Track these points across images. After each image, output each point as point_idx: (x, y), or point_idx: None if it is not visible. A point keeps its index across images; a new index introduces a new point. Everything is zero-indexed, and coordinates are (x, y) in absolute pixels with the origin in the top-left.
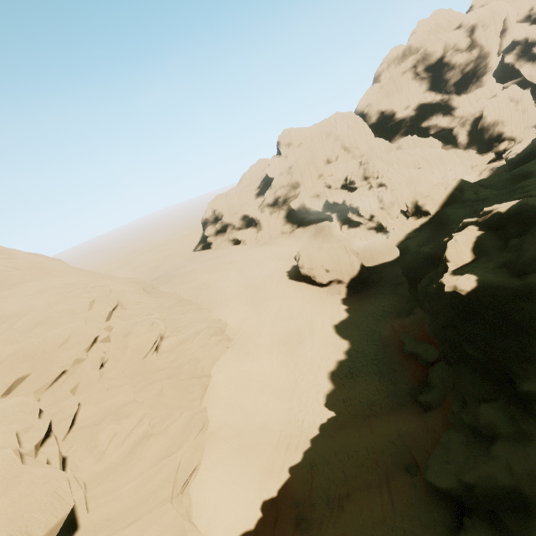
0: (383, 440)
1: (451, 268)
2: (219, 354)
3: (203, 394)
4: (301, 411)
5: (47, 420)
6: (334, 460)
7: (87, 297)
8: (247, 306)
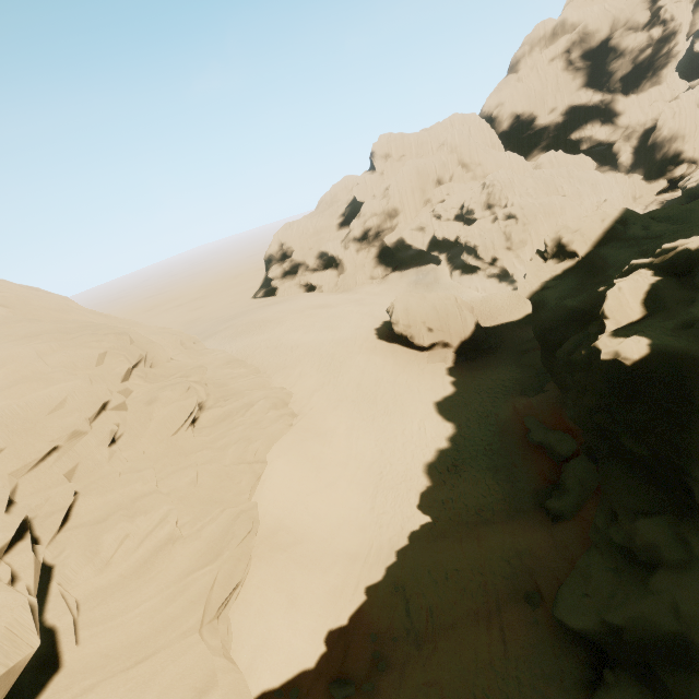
0: (495, 558)
1: (611, 327)
2: (279, 434)
3: (255, 485)
4: (385, 513)
5: (19, 516)
6: (427, 580)
7: (96, 348)
8: (320, 373)
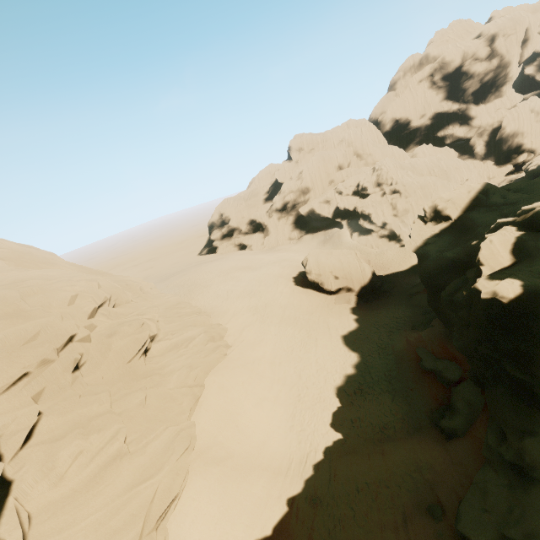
0: (399, 472)
1: (486, 272)
2: (215, 362)
3: (194, 406)
4: (303, 431)
5: None
6: (341, 492)
7: (69, 291)
8: (249, 312)
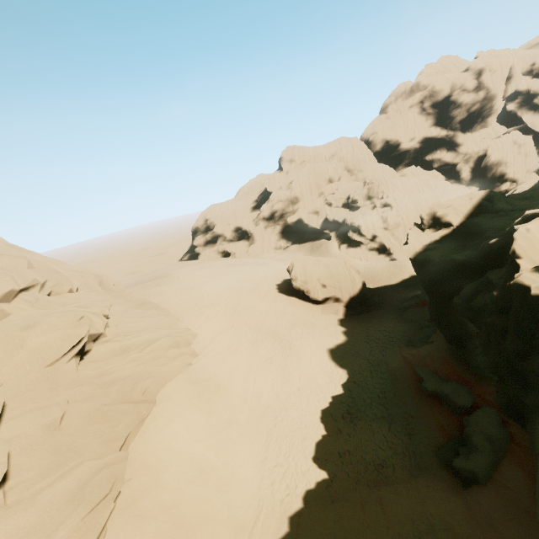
0: (405, 533)
1: (526, 266)
2: (175, 372)
3: (136, 429)
4: (278, 466)
5: None
6: None
7: None
8: (225, 317)
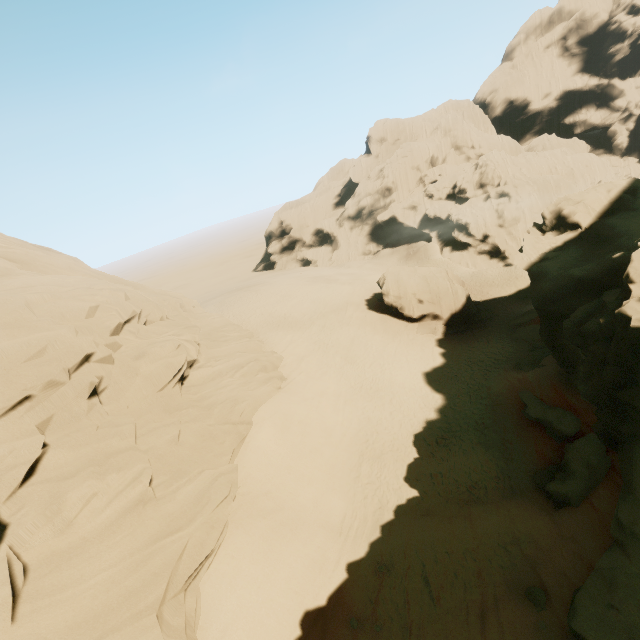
0: (490, 543)
1: (638, 292)
2: (267, 396)
3: (238, 446)
4: (370, 484)
5: None
6: (414, 562)
7: (88, 301)
8: (310, 339)
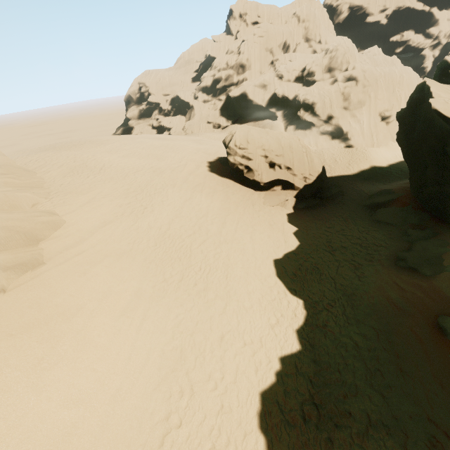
0: None
1: None
2: None
3: None
4: None
5: None
6: None
7: None
8: (124, 198)
